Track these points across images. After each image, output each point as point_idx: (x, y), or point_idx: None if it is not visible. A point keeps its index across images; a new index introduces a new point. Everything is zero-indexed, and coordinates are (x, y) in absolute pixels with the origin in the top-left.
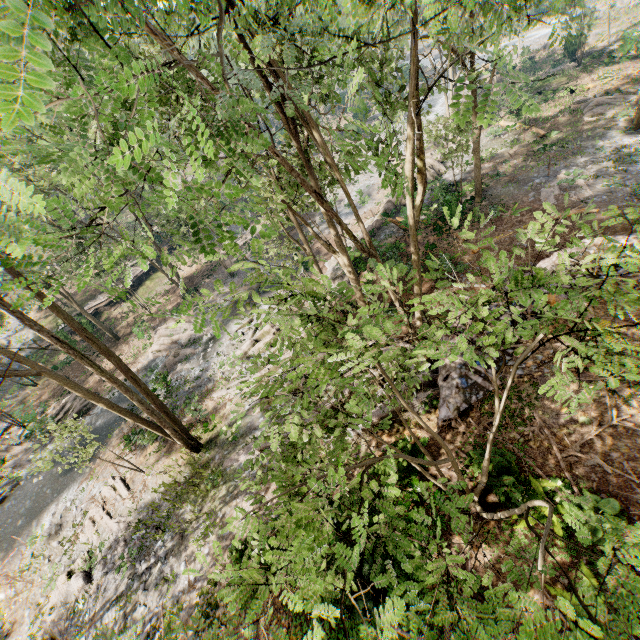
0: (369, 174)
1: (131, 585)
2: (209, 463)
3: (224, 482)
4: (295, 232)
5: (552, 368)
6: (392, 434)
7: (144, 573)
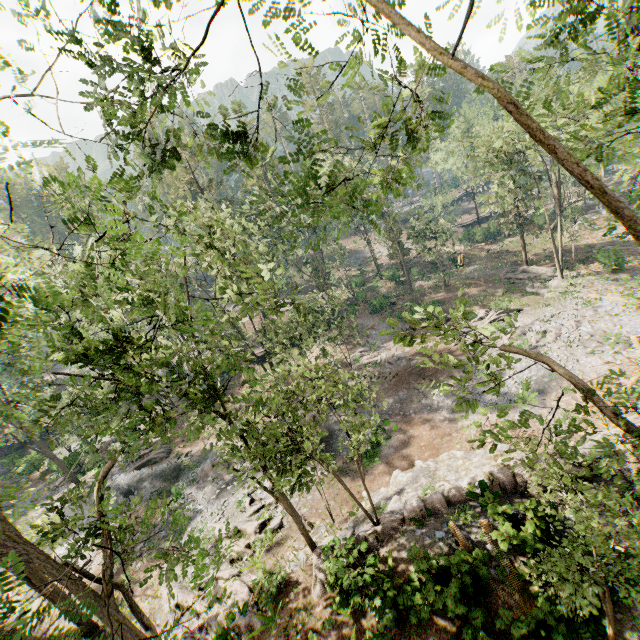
0: (574, 350)
1: None
2: None
3: None
4: (416, 385)
5: None
6: None
7: None
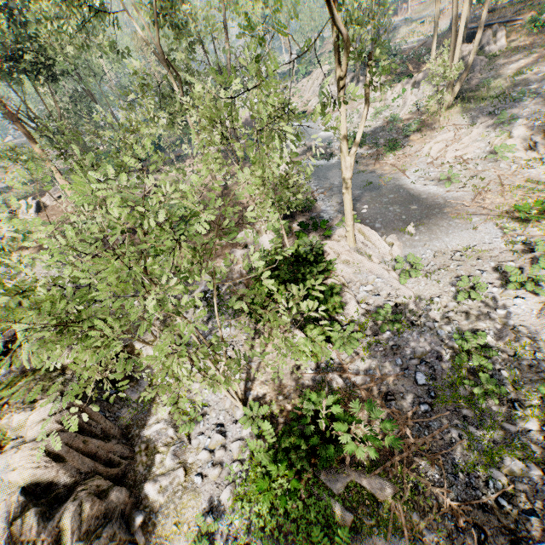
0: None
1: (539, 95)
2: (468, 92)
3: (489, 83)
4: None
5: (519, 5)
6: (511, 36)
7: (533, 92)
